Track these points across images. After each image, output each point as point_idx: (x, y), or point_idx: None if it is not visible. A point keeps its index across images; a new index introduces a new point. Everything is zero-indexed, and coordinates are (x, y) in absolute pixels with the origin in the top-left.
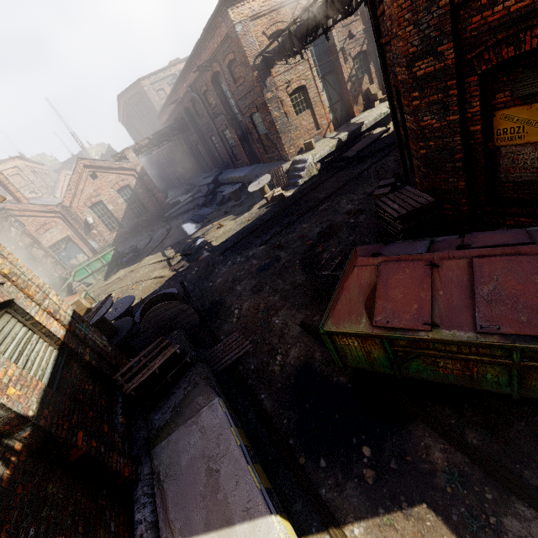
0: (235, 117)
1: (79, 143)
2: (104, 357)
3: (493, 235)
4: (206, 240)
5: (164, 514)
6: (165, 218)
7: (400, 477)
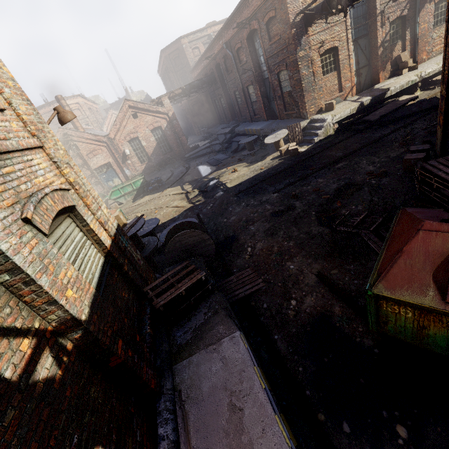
0: (262, 74)
1: (125, 89)
2: (138, 270)
3: None
4: (221, 181)
5: (185, 437)
6: (185, 159)
7: None
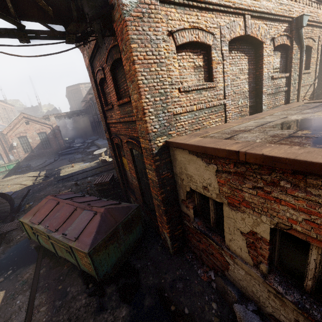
0: None
1: (38, 101)
2: None
3: (89, 198)
4: (60, 172)
5: None
6: (58, 154)
7: (9, 282)
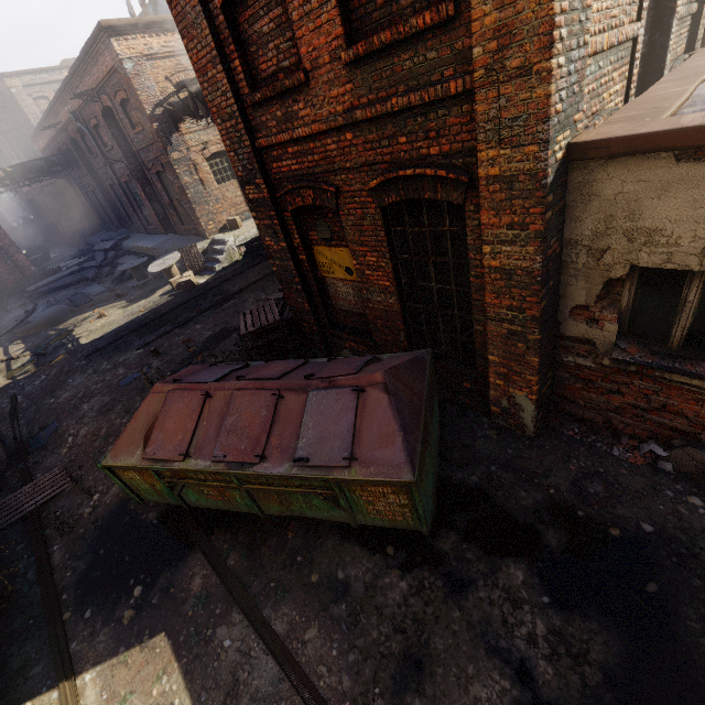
0: (142, 168)
1: None
2: None
3: (279, 366)
4: (74, 335)
5: None
6: (28, 294)
7: (156, 611)
